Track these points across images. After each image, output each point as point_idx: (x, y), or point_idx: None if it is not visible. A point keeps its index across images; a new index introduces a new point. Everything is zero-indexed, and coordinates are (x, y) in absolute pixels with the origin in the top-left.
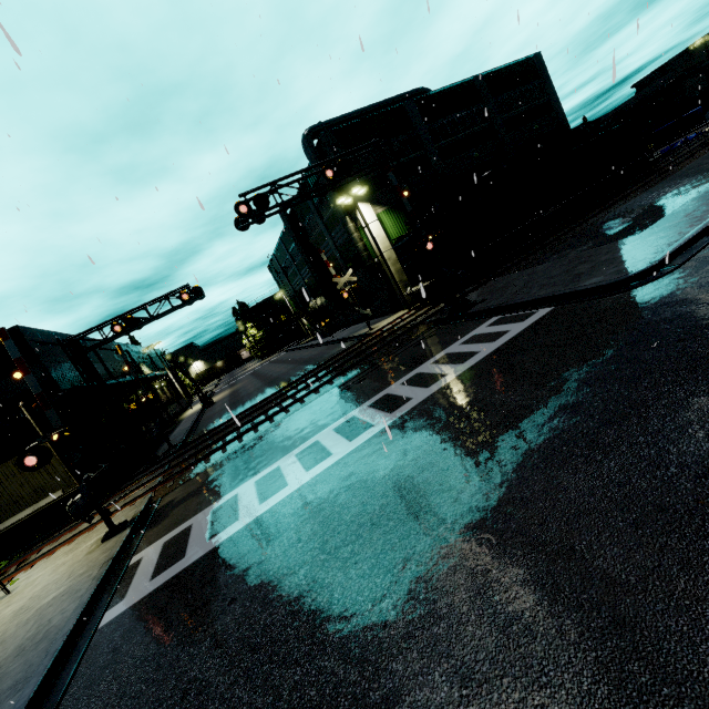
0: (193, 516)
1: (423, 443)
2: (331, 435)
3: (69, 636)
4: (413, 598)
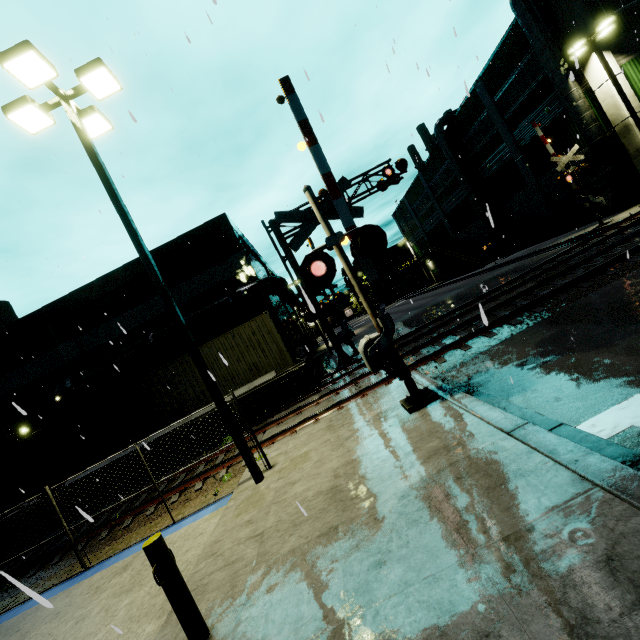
0: None
1: None
2: None
3: None
4: None
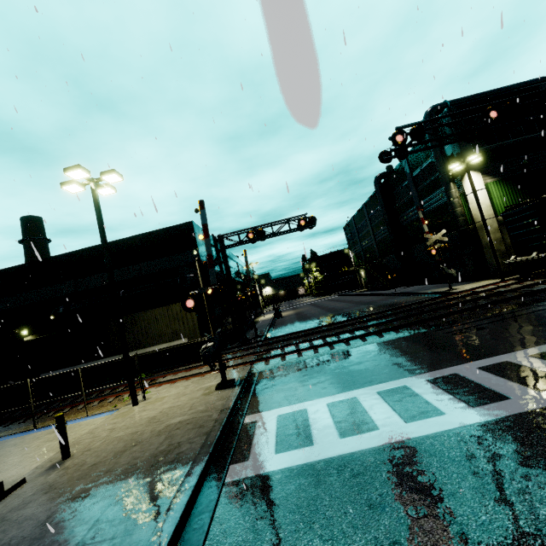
0: (304, 401)
1: None
2: (482, 374)
3: (200, 475)
4: None
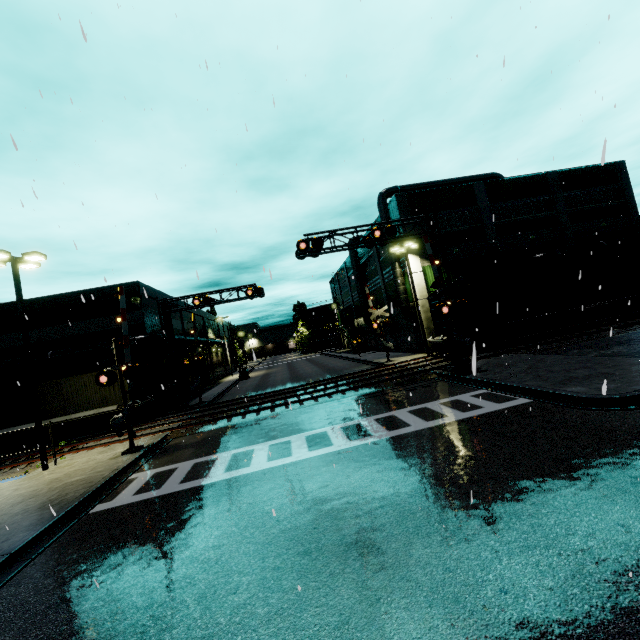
0: (182, 462)
1: (352, 475)
2: (301, 440)
3: (70, 509)
4: (263, 583)
